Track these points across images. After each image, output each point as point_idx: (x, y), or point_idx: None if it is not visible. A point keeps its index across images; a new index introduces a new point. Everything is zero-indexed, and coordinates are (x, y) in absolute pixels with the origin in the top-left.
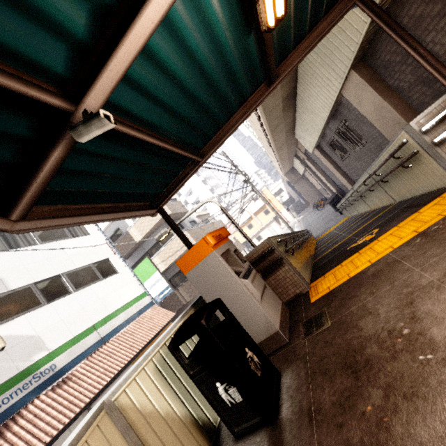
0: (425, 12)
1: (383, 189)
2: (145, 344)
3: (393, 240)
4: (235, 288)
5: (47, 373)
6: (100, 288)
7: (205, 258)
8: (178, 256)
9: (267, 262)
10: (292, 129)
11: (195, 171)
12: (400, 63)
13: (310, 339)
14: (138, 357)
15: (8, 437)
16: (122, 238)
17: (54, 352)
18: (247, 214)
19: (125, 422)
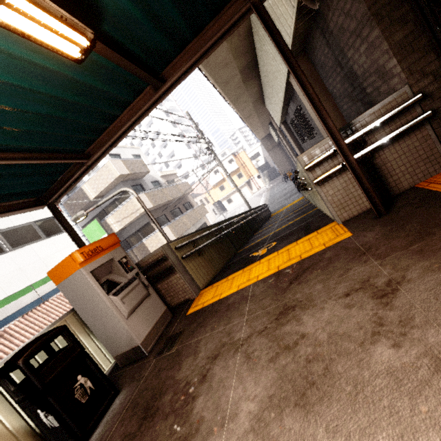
0: (345, 24)
1: (308, 193)
2: None
3: (264, 269)
4: (102, 305)
5: None
6: (41, 247)
7: (73, 274)
8: (133, 218)
9: (161, 268)
10: (260, 99)
11: (93, 166)
12: (332, 69)
13: (156, 361)
14: None
15: None
16: (76, 194)
17: None
18: (220, 176)
19: None
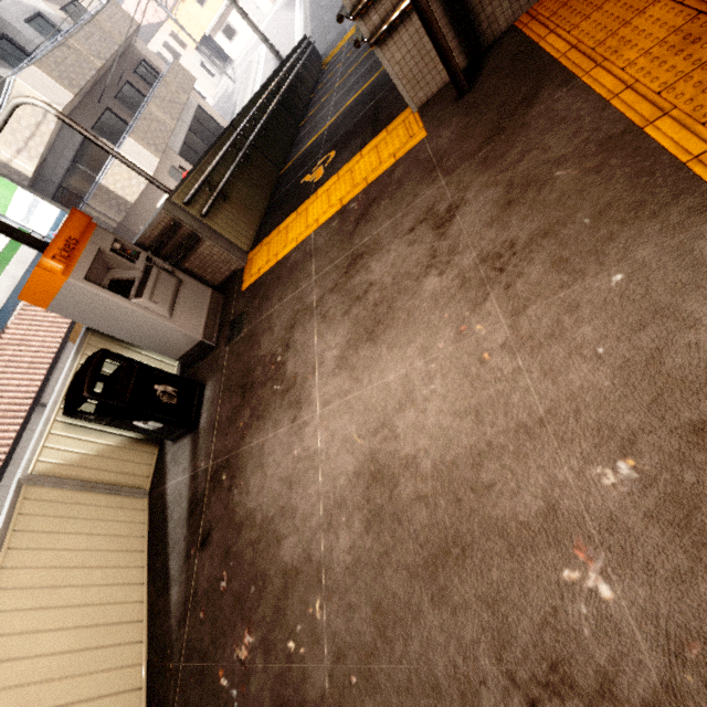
0: None
1: None
2: None
3: (324, 207)
4: (129, 314)
5: None
6: None
7: (61, 290)
8: (47, 136)
9: (177, 240)
10: None
11: None
12: None
13: (230, 348)
14: (74, 329)
15: None
16: None
17: None
18: None
19: (54, 479)
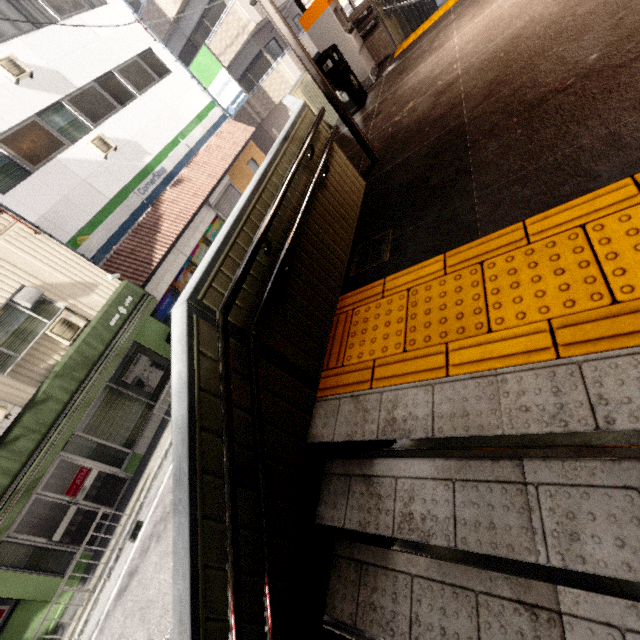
0: None
1: None
2: (235, 157)
3: None
4: (343, 42)
5: (162, 174)
6: (162, 92)
7: (321, 15)
8: (240, 45)
9: (366, 24)
10: None
11: None
12: None
13: (386, 75)
14: (230, 171)
15: (164, 210)
16: (145, 12)
17: (157, 158)
18: None
19: None
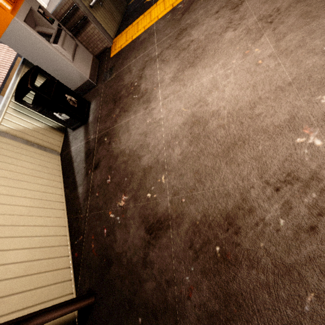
0: None
1: None
2: (3, 80)
3: (161, 9)
4: (50, 53)
5: None
6: None
7: (10, 25)
8: None
9: (75, 19)
10: None
11: None
12: None
13: (105, 84)
14: (3, 90)
15: None
16: None
17: None
18: None
19: (11, 136)
